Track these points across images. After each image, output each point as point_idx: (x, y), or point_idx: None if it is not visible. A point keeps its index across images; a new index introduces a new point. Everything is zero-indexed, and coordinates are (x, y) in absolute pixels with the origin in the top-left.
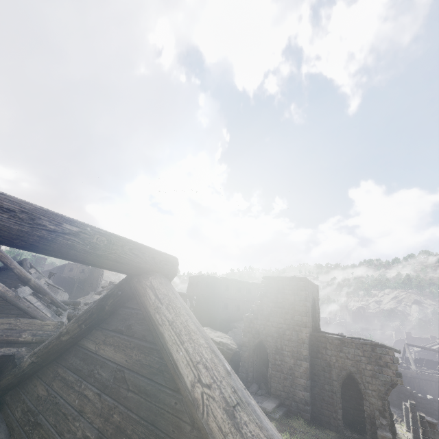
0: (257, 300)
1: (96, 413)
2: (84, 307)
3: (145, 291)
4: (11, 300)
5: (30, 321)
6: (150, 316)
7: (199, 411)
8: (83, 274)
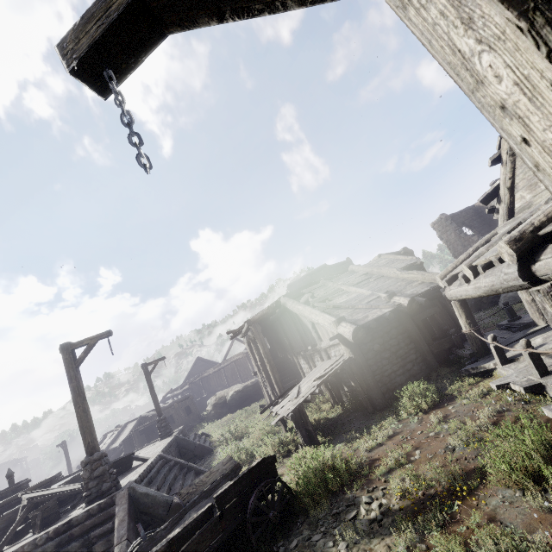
0: None
1: None
2: (415, 292)
3: None
4: None
5: None
6: None
7: None
8: None
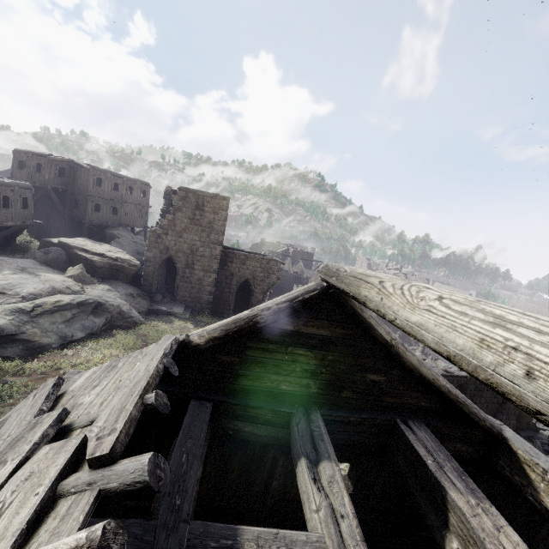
0: (140, 203)
1: (311, 359)
2: None
3: (351, 299)
4: None
5: None
6: (360, 314)
7: (395, 348)
8: None
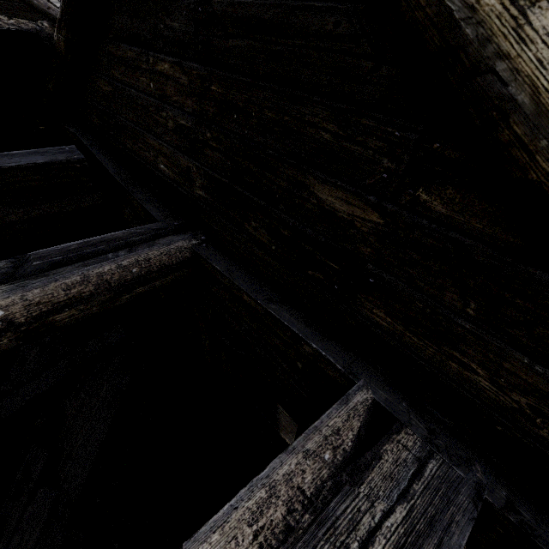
0: None
1: (184, 93)
2: None
3: None
4: None
5: None
6: None
7: None
8: None
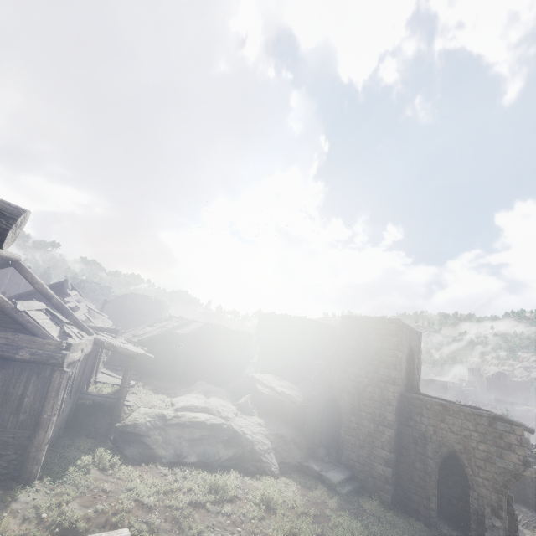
0: None
1: None
2: (133, 339)
3: None
4: (8, 312)
5: (30, 338)
6: None
7: None
8: (145, 305)
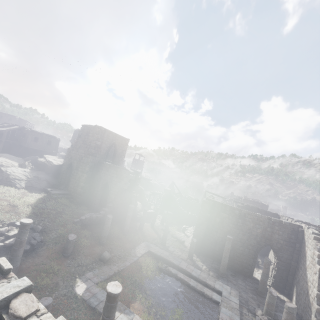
0: None
1: None
2: None
3: None
4: None
5: None
6: None
7: None
8: (10, 121)
